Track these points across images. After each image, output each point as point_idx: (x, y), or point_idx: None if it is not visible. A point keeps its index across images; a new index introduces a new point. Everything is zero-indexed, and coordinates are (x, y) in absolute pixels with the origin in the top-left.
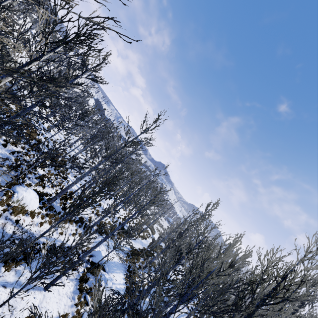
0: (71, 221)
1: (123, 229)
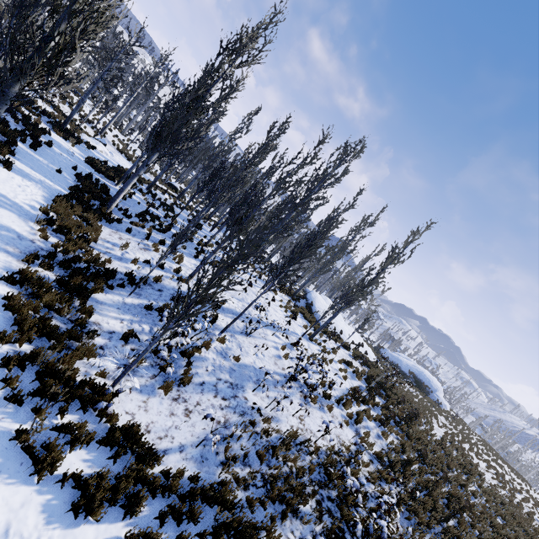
0: (72, 108)
1: (169, 184)
